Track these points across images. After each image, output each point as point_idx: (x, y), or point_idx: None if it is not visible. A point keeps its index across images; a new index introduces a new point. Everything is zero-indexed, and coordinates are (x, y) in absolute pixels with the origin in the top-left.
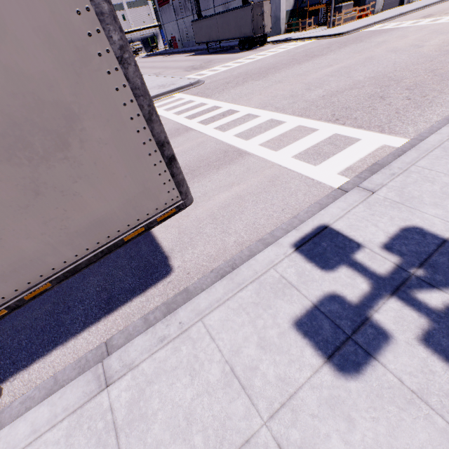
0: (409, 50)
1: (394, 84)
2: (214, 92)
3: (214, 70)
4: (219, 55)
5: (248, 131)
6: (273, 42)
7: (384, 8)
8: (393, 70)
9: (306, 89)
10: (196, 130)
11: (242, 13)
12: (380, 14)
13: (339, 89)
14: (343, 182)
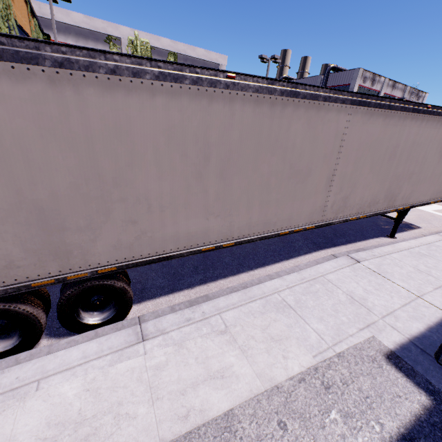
0: None
1: None
2: None
3: None
4: None
5: None
6: None
7: None
8: None
9: None
10: None
11: None
12: None
13: None
14: None
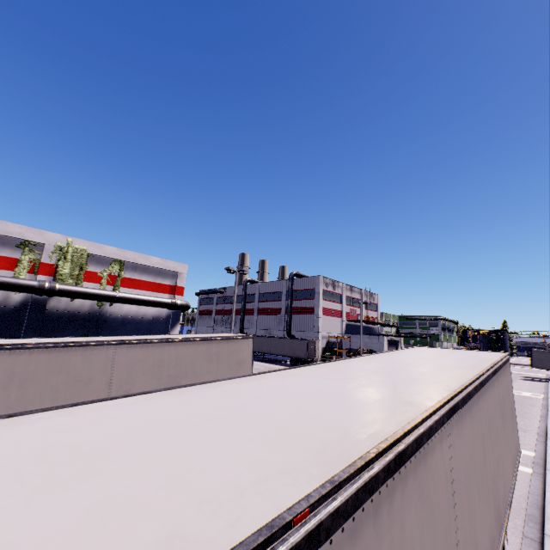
0: None
1: None
2: None
3: None
4: (273, 364)
5: None
6: None
7: None
8: None
9: None
10: None
11: (298, 342)
12: None
13: None
14: (529, 470)
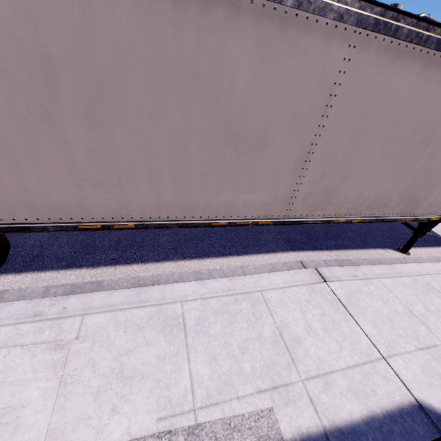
0: None
1: None
2: None
3: None
4: None
5: None
6: None
7: None
8: None
9: None
10: None
11: None
12: None
13: None
14: None
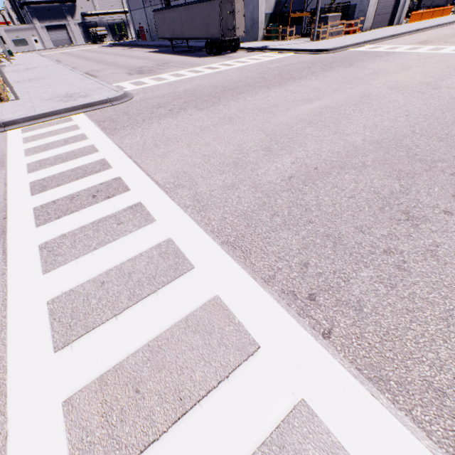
0: (421, 90)
1: (423, 172)
2: (128, 122)
3: (159, 78)
4: (182, 56)
5: (91, 288)
6: (248, 49)
7: (373, 26)
8: (410, 131)
9: (265, 149)
10: (6, 241)
11: (209, 8)
12: (369, 32)
13: (321, 163)
14: None
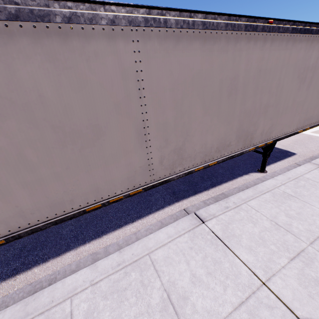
0: None
1: None
2: None
3: None
4: None
5: None
6: None
7: None
8: None
9: None
10: None
11: None
12: None
13: None
14: None
